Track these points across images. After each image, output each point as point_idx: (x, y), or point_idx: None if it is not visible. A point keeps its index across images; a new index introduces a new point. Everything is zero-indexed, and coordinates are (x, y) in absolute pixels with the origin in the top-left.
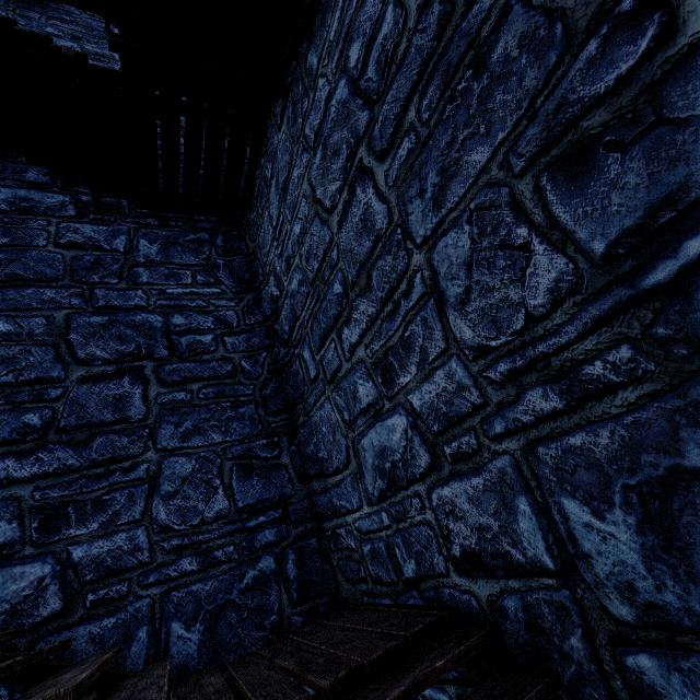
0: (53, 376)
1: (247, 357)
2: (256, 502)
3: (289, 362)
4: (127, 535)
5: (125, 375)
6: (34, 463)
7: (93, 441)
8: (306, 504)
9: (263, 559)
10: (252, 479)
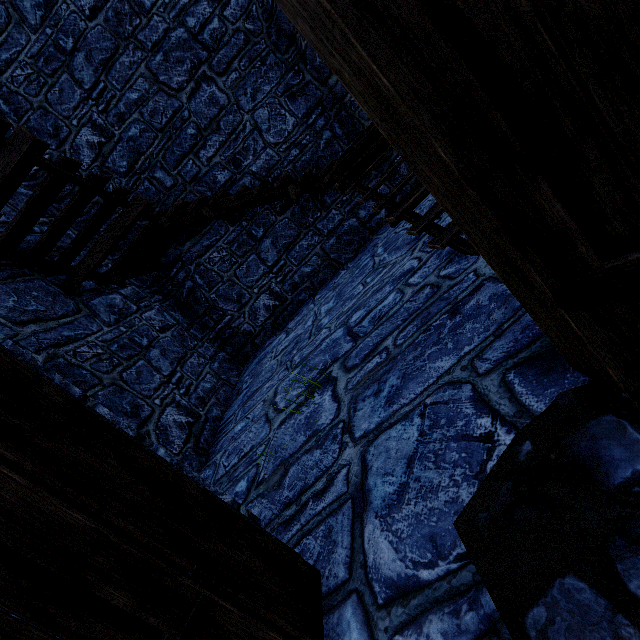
0: (177, 107)
1: (246, 19)
2: (306, 111)
3: (273, 4)
4: (265, 154)
5: (201, 84)
6: (210, 148)
7: (220, 126)
8: (331, 96)
9: (324, 134)
10: (298, 100)
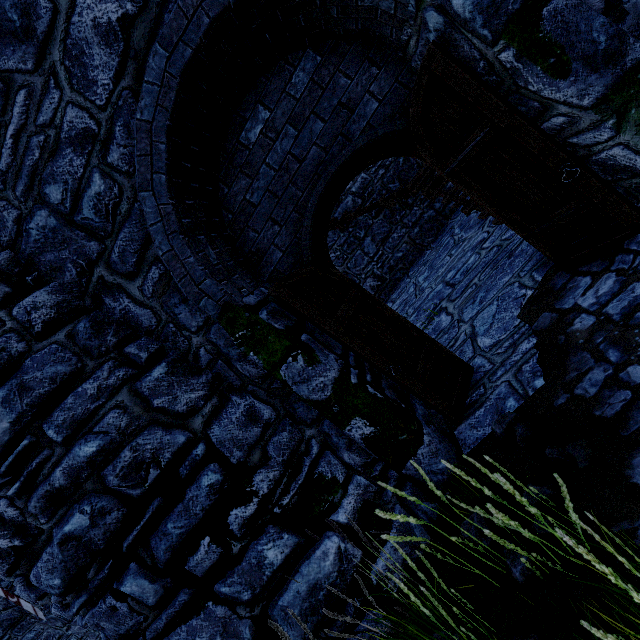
0: None
1: None
2: None
3: None
4: (360, 178)
5: None
6: None
7: None
8: None
9: None
10: None
